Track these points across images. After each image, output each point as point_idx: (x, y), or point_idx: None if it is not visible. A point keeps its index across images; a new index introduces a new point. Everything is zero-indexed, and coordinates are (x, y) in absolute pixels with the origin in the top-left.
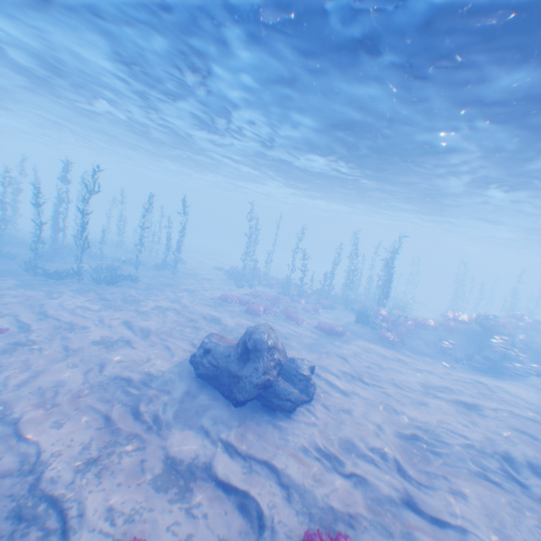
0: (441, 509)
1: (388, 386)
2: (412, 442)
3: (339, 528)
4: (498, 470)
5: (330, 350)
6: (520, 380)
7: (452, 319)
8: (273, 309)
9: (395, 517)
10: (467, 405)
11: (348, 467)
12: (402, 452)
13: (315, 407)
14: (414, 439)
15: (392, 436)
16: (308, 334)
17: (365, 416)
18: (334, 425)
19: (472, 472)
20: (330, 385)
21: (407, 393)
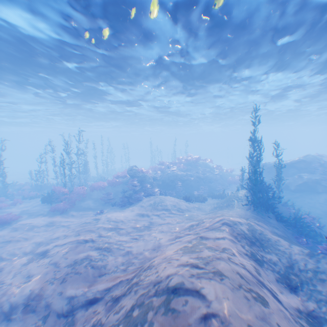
0: None
1: None
2: None
3: None
4: None
5: None
6: (136, 204)
7: (118, 176)
8: None
9: None
10: (46, 251)
11: None
12: None
13: None
14: None
15: None
16: None
17: None
18: None
19: None
20: None
21: None
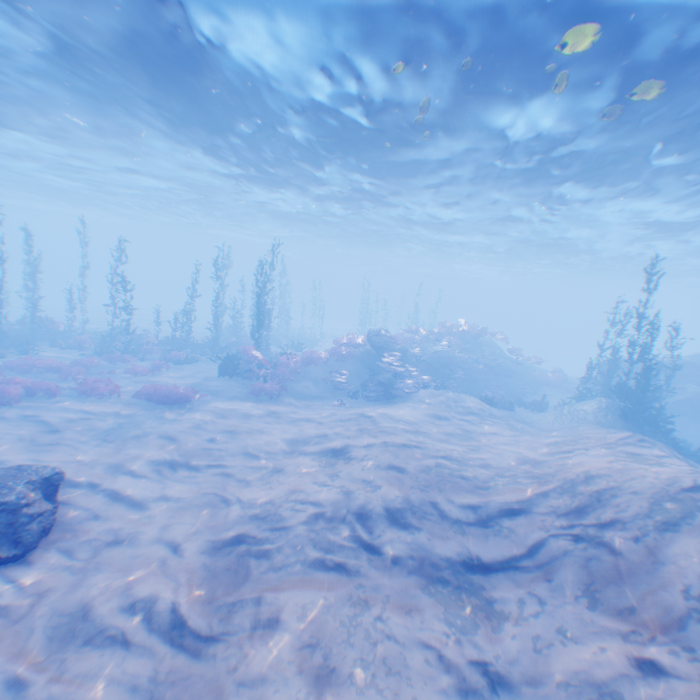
0: (223, 683)
1: (234, 461)
2: (228, 552)
3: None
4: (347, 542)
5: (151, 429)
6: (410, 399)
7: (347, 345)
8: (53, 385)
9: None
10: (339, 452)
11: (33, 695)
12: (199, 583)
13: (36, 563)
14: (236, 542)
15: (195, 555)
16: (117, 412)
17: (159, 534)
18: (63, 589)
19: (309, 564)
20: (112, 497)
21: (262, 462)
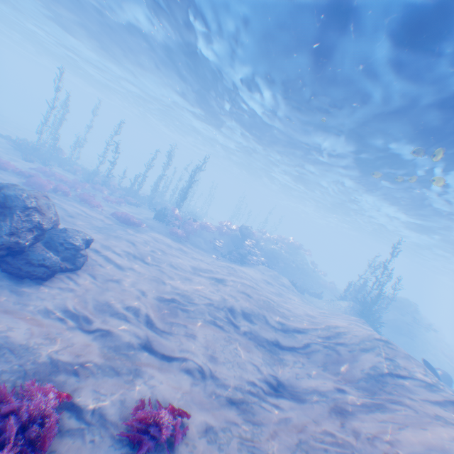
0: (173, 347)
1: (165, 265)
2: (168, 303)
3: (59, 379)
4: (223, 317)
5: (121, 234)
6: (254, 268)
7: (227, 227)
8: (67, 191)
9: (128, 359)
10: (218, 279)
11: (96, 325)
12: (157, 310)
13: (81, 277)
14: (171, 301)
15: (153, 299)
16: (102, 219)
17: (134, 285)
18: (97, 291)
19: (206, 319)
20: (108, 261)
21: (178, 271)
